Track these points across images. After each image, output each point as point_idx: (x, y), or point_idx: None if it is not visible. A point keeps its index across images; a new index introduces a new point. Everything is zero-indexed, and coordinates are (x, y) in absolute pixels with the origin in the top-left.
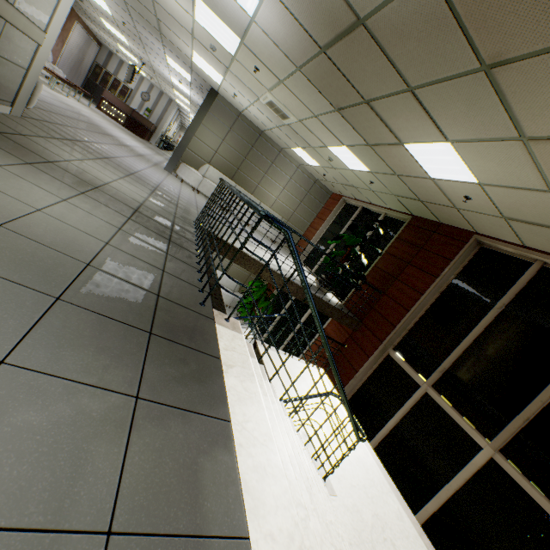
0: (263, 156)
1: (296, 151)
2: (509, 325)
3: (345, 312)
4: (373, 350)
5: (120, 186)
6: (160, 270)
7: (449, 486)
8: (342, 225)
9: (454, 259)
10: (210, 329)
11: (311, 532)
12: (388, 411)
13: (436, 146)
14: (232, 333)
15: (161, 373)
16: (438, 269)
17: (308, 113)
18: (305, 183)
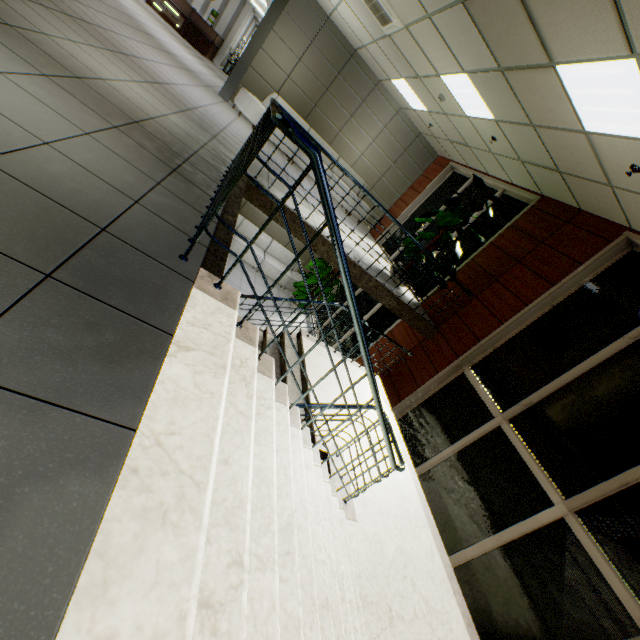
0: (351, 90)
1: (398, 85)
2: (639, 362)
3: (418, 313)
4: (444, 365)
5: (126, 89)
6: (130, 199)
7: (499, 537)
8: (441, 202)
9: (585, 262)
10: (179, 293)
11: (239, 608)
12: (447, 438)
13: (609, 67)
14: (217, 304)
15: (30, 337)
16: (558, 274)
17: (419, 9)
18: (403, 137)
